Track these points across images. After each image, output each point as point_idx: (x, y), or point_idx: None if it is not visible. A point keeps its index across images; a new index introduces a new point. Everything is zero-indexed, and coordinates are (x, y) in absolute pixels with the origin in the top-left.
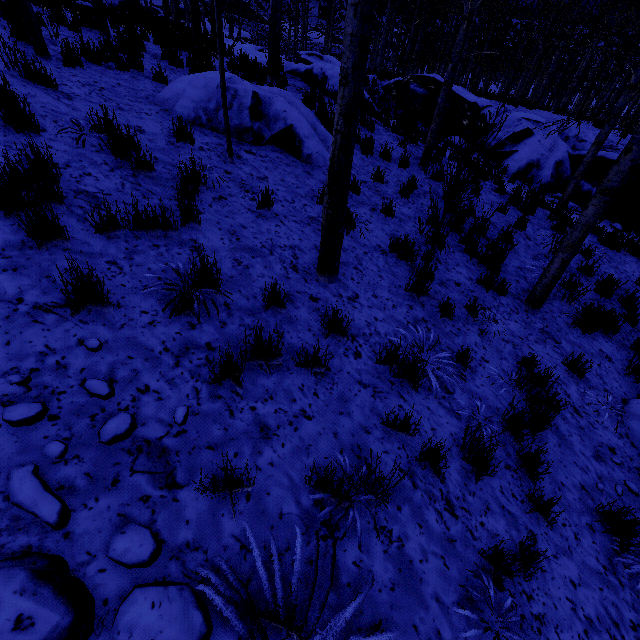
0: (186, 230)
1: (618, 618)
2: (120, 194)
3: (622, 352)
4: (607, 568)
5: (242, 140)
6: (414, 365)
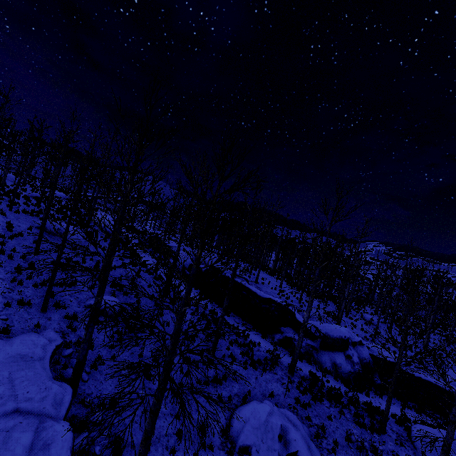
0: (8, 240)
1: (32, 297)
2: (0, 232)
3: (119, 294)
4: (41, 296)
5: (50, 234)
6: (34, 265)
